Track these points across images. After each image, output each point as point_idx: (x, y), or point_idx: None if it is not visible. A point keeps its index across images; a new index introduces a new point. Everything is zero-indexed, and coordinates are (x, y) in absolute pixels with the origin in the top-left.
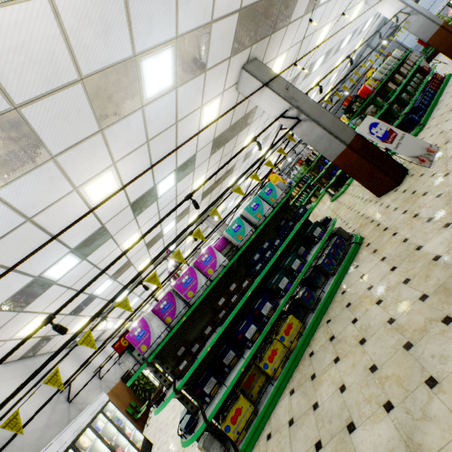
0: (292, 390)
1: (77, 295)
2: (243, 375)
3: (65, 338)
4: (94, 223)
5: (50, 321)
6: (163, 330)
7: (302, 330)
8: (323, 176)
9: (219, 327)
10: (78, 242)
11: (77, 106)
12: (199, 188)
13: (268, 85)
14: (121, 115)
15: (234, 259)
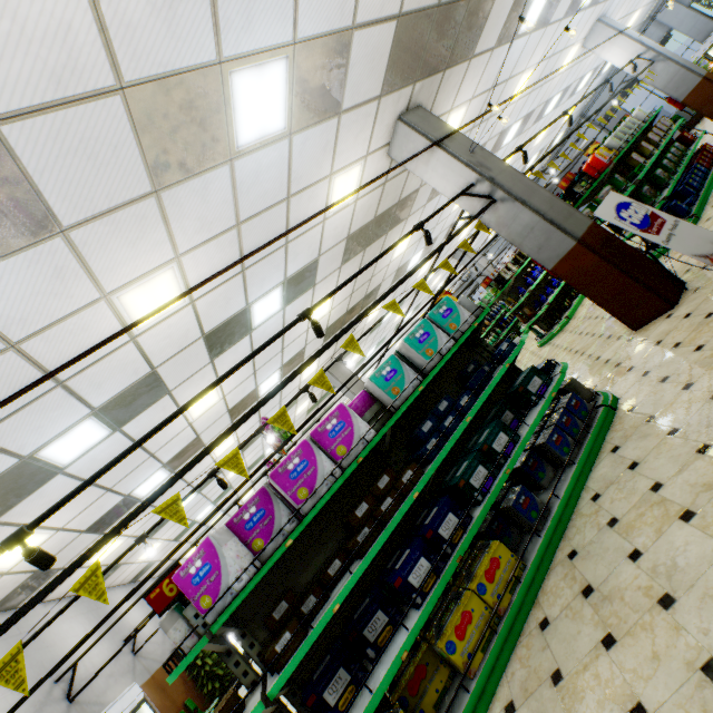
0: (511, 706)
1: (81, 489)
2: (402, 664)
3: (77, 575)
4: (137, 364)
5: (20, 541)
6: (246, 565)
7: (520, 573)
8: (526, 305)
9: (356, 561)
10: (106, 397)
11: (112, 139)
12: (324, 300)
13: (441, 145)
14: (192, 169)
15: (387, 429)
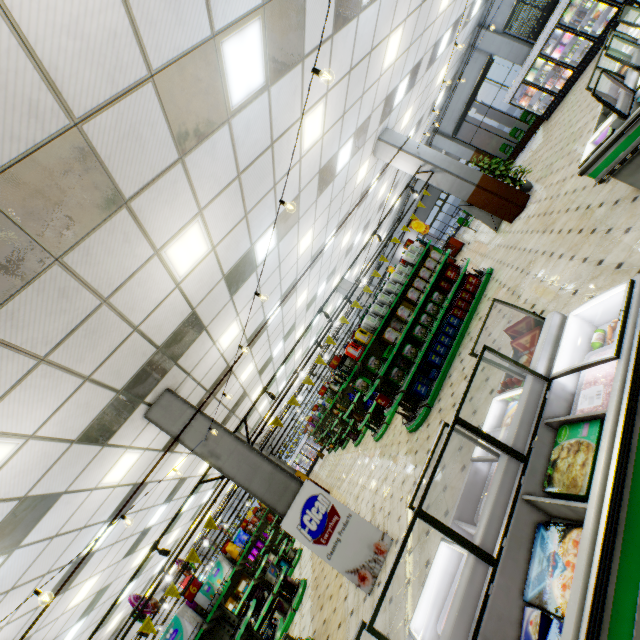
0: None
1: None
2: None
3: None
4: None
5: None
6: None
7: None
8: (358, 406)
9: None
10: None
11: None
12: None
13: (179, 439)
14: None
15: None
